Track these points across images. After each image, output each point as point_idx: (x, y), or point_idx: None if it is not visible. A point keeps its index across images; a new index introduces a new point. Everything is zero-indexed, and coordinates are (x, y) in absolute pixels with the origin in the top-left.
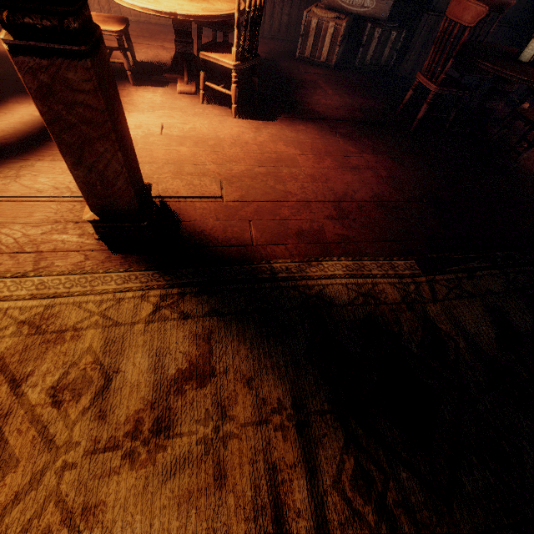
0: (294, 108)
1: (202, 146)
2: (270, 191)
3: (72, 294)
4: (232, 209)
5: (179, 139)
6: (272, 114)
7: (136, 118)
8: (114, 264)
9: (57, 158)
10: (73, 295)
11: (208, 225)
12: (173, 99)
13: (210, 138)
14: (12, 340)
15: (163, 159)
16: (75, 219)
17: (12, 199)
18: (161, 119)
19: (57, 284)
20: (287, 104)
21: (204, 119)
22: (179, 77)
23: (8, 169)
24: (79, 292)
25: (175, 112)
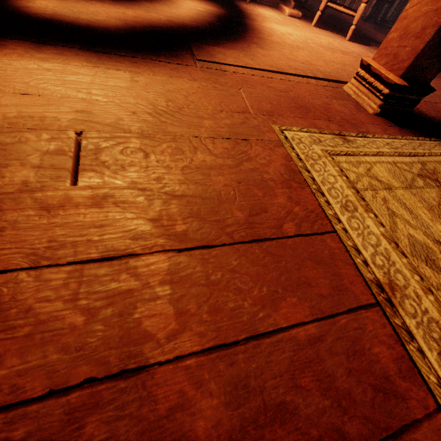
0: (375, 41)
1: (352, 56)
2: (435, 95)
3: (424, 155)
4: (430, 104)
5: (331, 48)
6: (367, 42)
7: (280, 27)
8: (411, 136)
9: (261, 46)
10: (426, 155)
11: (431, 113)
12: (289, 19)
13: (349, 51)
14: (433, 191)
15: (339, 61)
16: (337, 96)
17: (268, 73)
18: (299, 32)
19: (400, 145)
20: (367, 38)
21: (328, 37)
22: (280, 2)
23: (233, 48)
24: (426, 153)
25: (302, 28)
